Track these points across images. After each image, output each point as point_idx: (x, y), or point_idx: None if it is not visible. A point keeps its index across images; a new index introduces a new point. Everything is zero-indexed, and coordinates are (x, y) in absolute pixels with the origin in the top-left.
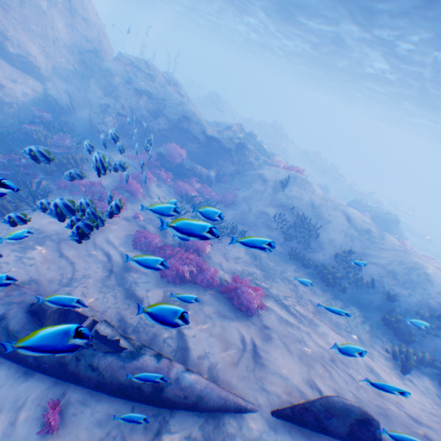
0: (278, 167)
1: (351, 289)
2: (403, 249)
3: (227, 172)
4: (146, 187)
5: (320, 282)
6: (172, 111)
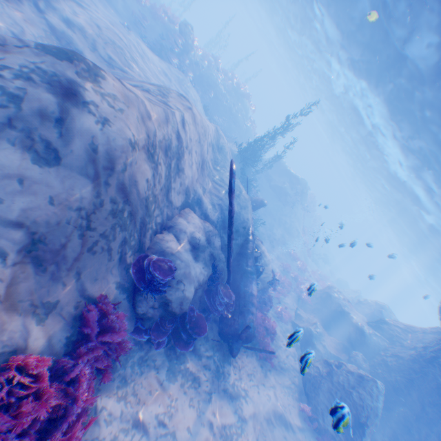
0: None
1: None
2: None
3: None
4: None
5: None
6: None
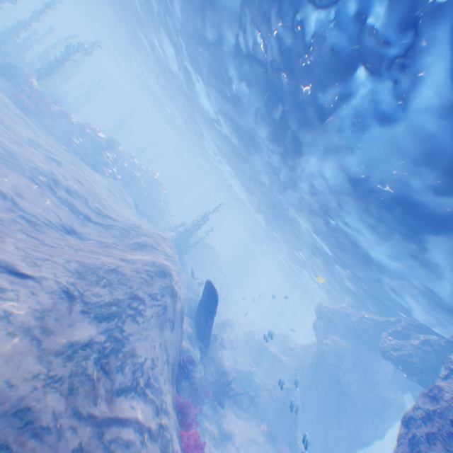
0: None
1: None
2: None
3: None
4: None
5: None
6: None
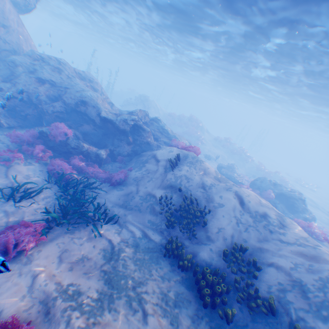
0: (177, 147)
1: (242, 313)
2: (312, 243)
3: (123, 152)
4: (8, 166)
5: (197, 298)
6: (70, 95)
